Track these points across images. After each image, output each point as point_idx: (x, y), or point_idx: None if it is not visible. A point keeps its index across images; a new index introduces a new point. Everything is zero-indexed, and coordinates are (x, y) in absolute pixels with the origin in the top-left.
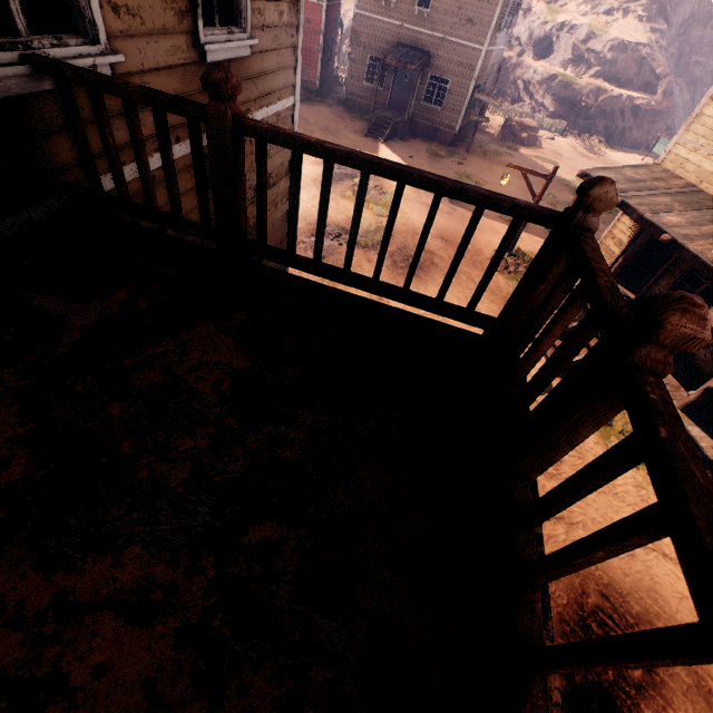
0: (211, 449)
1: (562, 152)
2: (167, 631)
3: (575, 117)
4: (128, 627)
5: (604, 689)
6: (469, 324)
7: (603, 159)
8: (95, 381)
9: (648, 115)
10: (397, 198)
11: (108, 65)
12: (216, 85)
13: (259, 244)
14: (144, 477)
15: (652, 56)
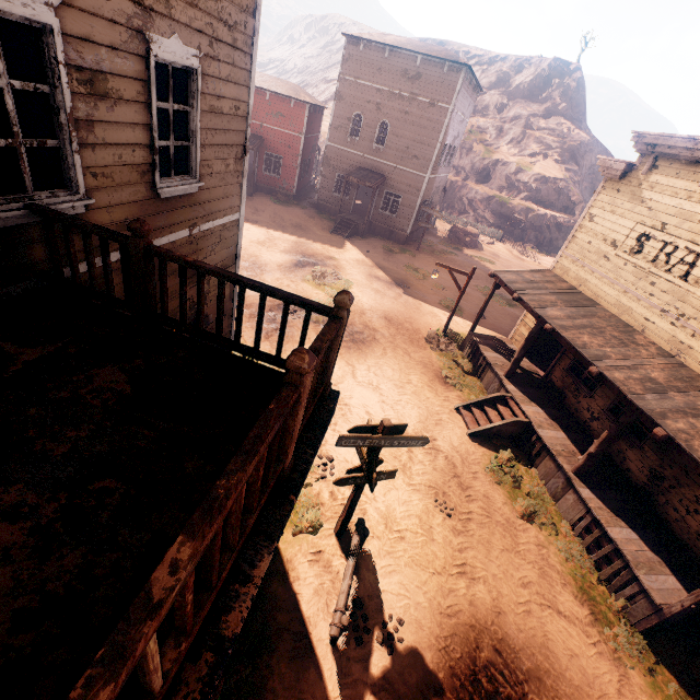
0: (88, 437)
1: (499, 254)
2: (26, 526)
3: (511, 228)
4: (3, 523)
5: None
6: None
7: (534, 262)
8: (24, 394)
9: (570, 230)
10: (240, 294)
11: (84, 205)
12: (135, 230)
13: (162, 316)
14: (38, 449)
15: (567, 188)
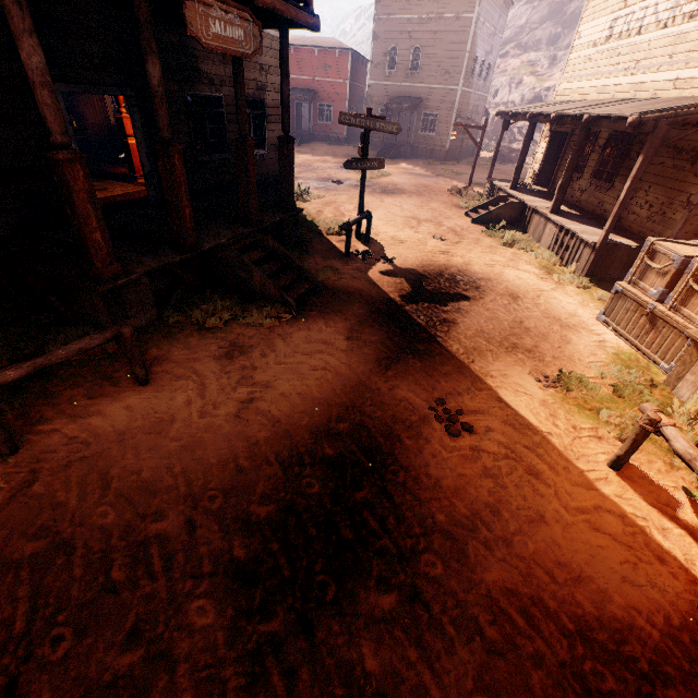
0: None
1: None
2: None
3: None
4: None
5: (441, 287)
6: (297, 3)
7: None
8: None
9: None
10: None
11: None
12: None
13: None
14: None
15: None
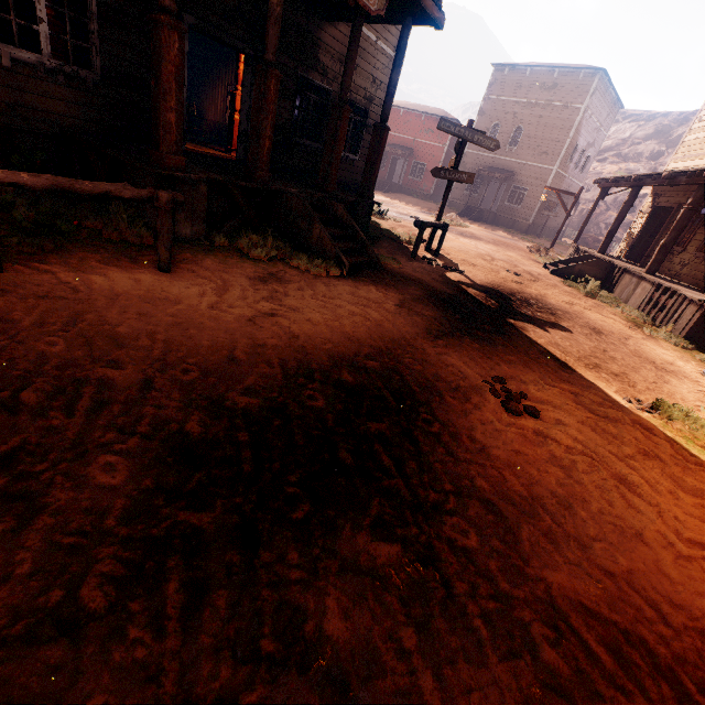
0: None
1: None
2: None
3: None
4: None
5: (511, 302)
6: None
7: None
8: None
9: None
10: None
11: None
12: None
13: None
14: None
15: None
